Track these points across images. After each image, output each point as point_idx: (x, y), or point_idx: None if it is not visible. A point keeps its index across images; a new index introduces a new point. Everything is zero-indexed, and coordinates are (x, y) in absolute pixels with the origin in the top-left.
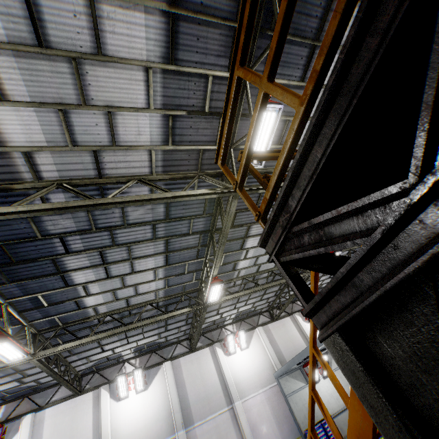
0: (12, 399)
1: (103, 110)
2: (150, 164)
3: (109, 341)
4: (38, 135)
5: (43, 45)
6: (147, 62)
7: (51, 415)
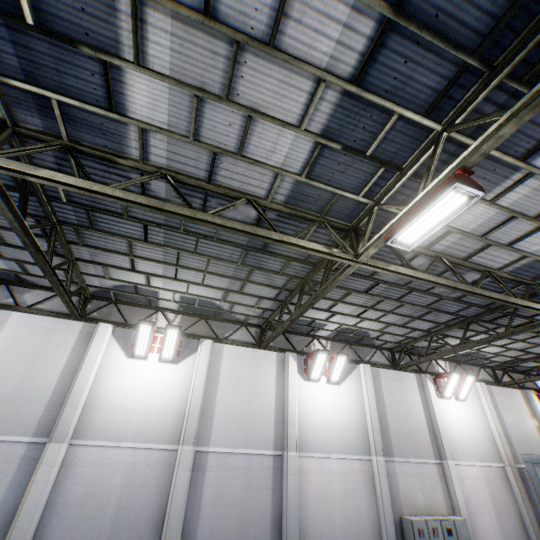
0: (188, 312)
1: None
2: None
3: (353, 300)
4: None
5: None
6: None
7: (229, 354)
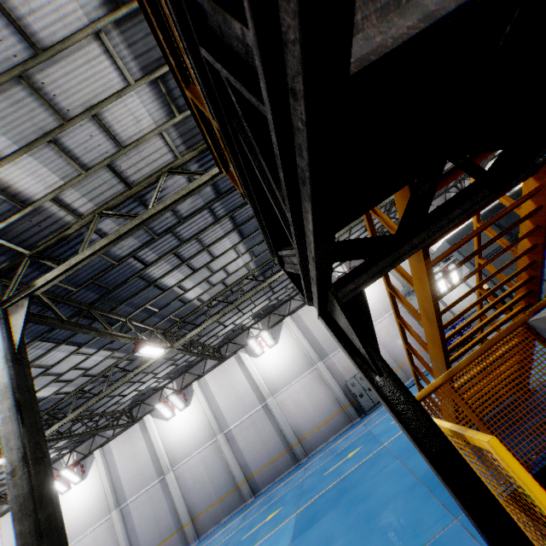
0: (177, 376)
1: (86, 117)
2: (169, 148)
3: (226, 318)
4: (50, 177)
5: None
6: (91, 27)
7: (210, 379)
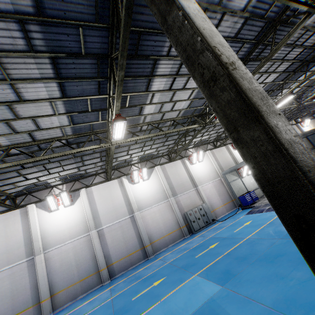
0: (68, 181)
1: None
2: None
3: (134, 147)
4: None
5: None
6: None
7: (95, 190)
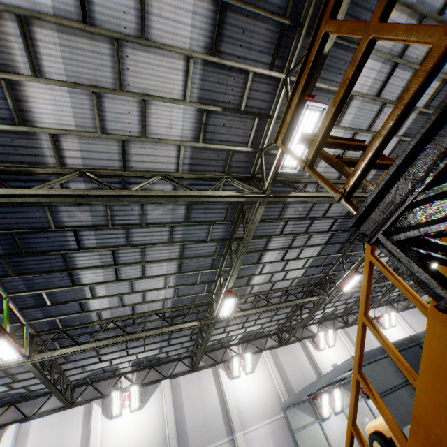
0: None
1: (138, 97)
2: (177, 161)
3: (108, 350)
4: (67, 118)
5: (87, 22)
6: (189, 51)
7: (37, 427)
